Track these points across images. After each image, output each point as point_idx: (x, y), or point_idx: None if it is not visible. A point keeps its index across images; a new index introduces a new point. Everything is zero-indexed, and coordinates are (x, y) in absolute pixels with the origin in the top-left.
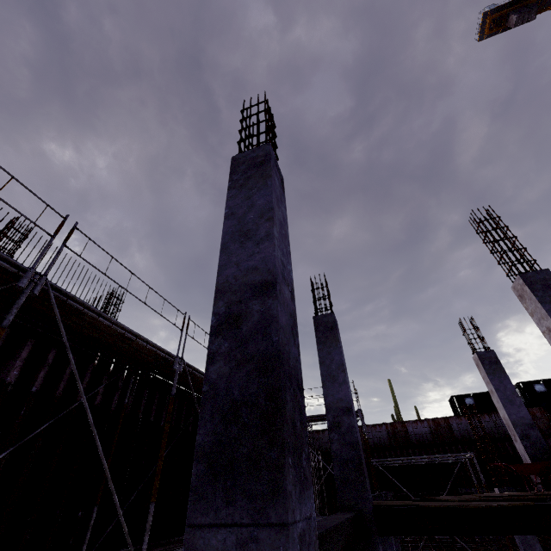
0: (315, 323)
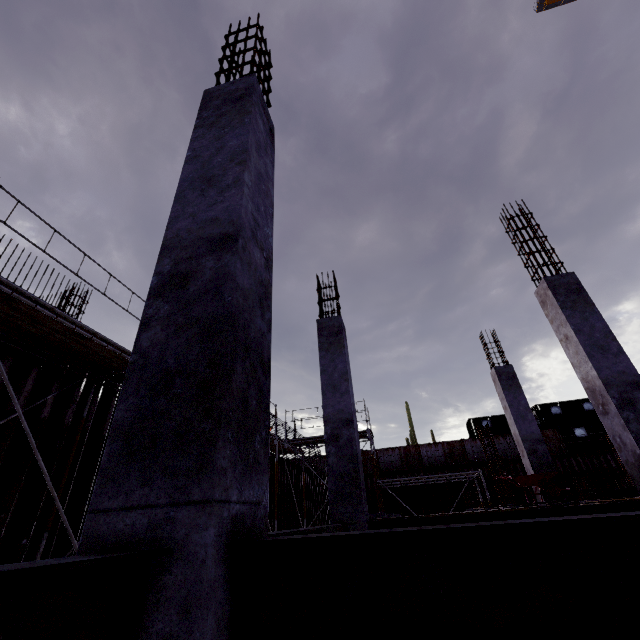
0: (319, 327)
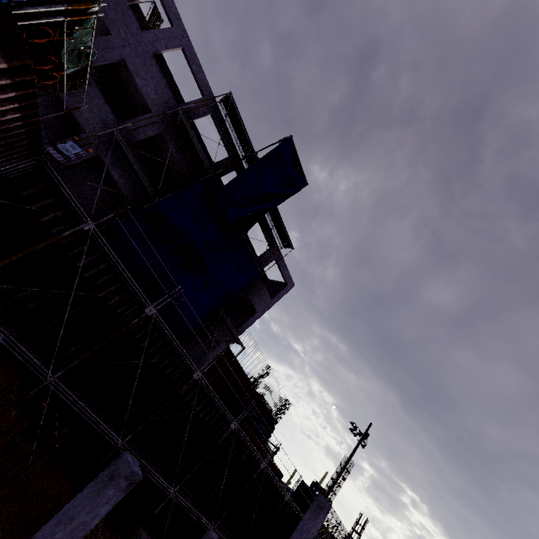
0: (344, 538)
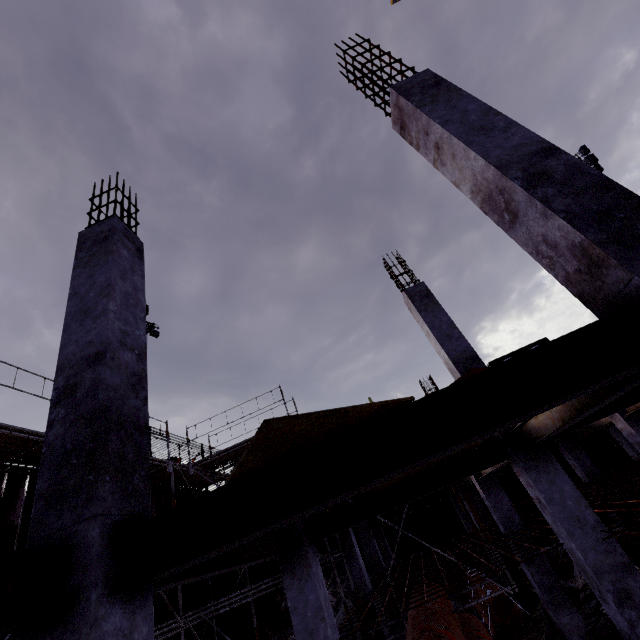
0: (80, 240)
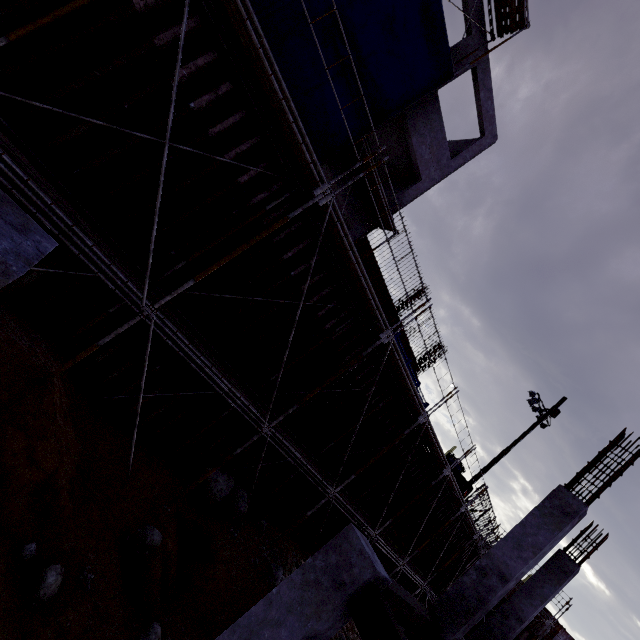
0: (556, 554)
